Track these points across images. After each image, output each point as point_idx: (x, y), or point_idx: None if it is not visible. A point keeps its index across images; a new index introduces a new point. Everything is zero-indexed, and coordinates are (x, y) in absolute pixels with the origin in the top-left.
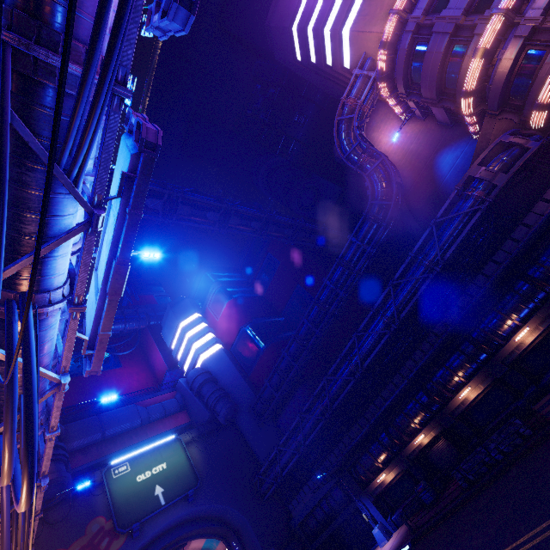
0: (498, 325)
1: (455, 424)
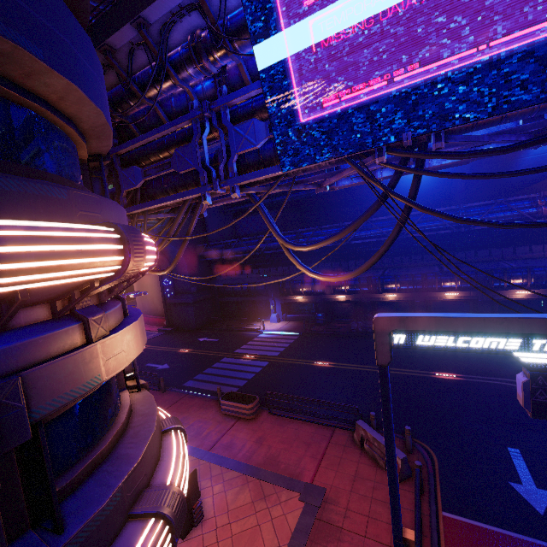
0: (446, 281)
1: (367, 303)
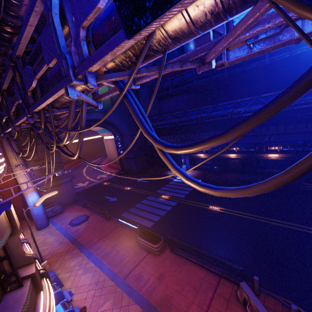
0: None
1: (252, 160)
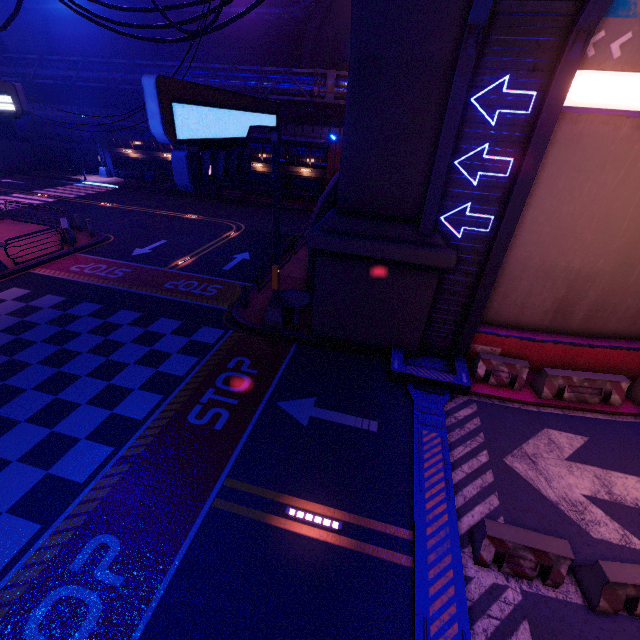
0: (256, 152)
1: None
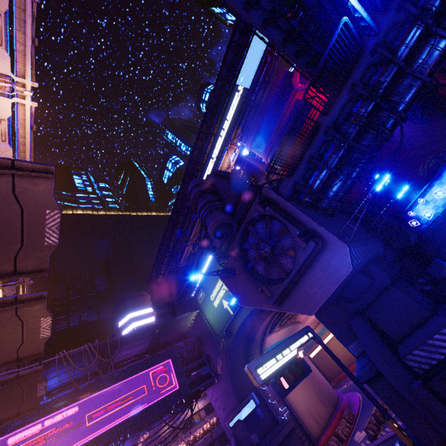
0: None
1: None
